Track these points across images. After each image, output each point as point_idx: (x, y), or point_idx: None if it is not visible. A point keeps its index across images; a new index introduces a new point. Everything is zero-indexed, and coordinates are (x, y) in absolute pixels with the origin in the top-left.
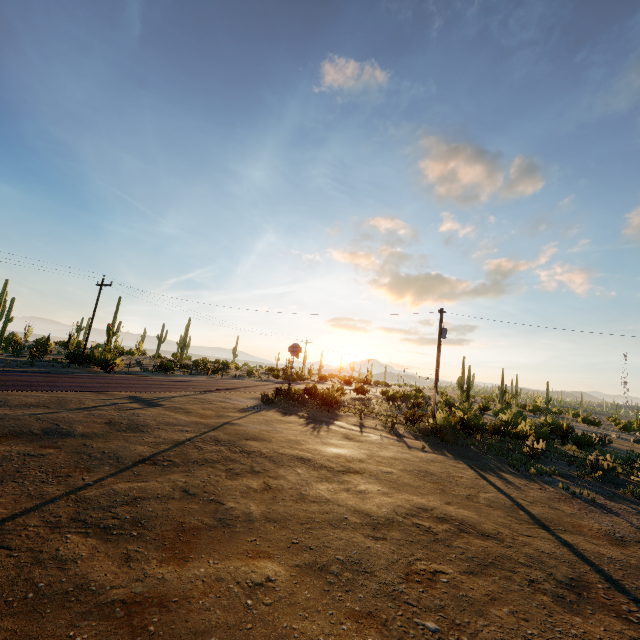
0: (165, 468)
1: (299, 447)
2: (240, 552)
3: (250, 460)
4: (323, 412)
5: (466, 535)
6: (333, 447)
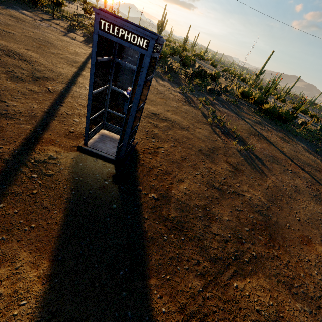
0: None
1: None
2: None
3: None
4: (24, 5)
5: (5, 56)
6: None
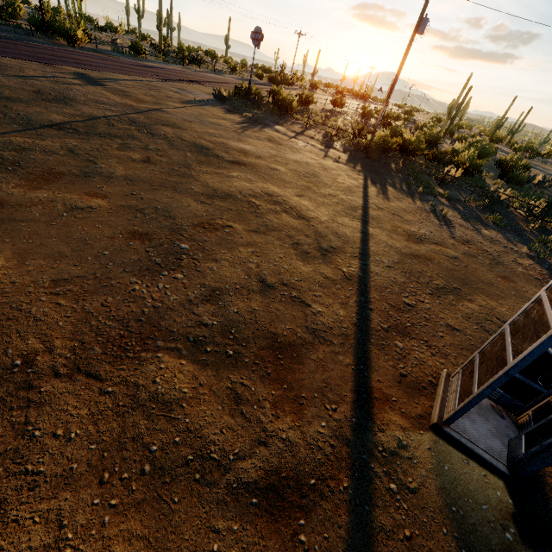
0: (67, 134)
1: (208, 138)
2: (84, 192)
3: (150, 140)
4: (274, 117)
5: (284, 214)
6: (244, 144)
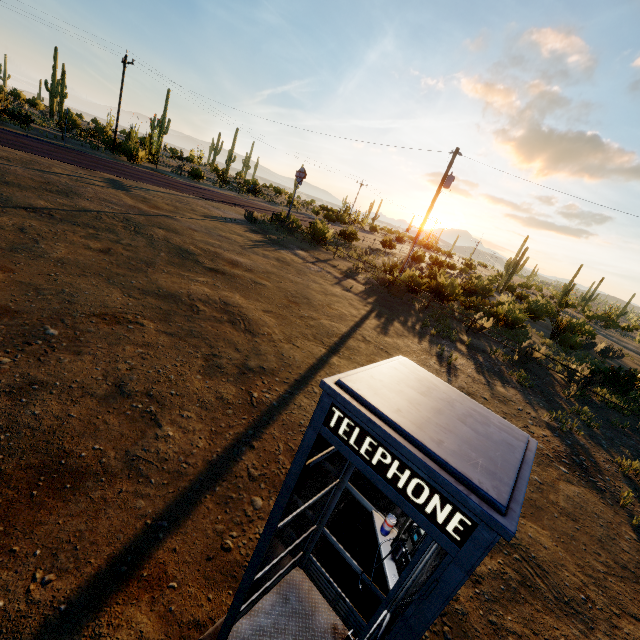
0: (37, 217)
1: (201, 246)
2: None
3: (129, 236)
4: (304, 243)
5: (228, 324)
6: (243, 257)
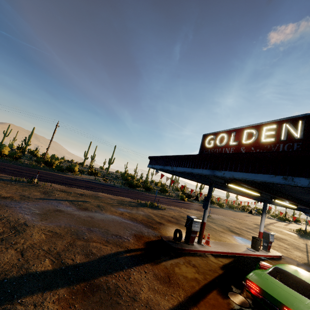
0: None
1: None
2: None
3: None
4: None
5: None
6: None
